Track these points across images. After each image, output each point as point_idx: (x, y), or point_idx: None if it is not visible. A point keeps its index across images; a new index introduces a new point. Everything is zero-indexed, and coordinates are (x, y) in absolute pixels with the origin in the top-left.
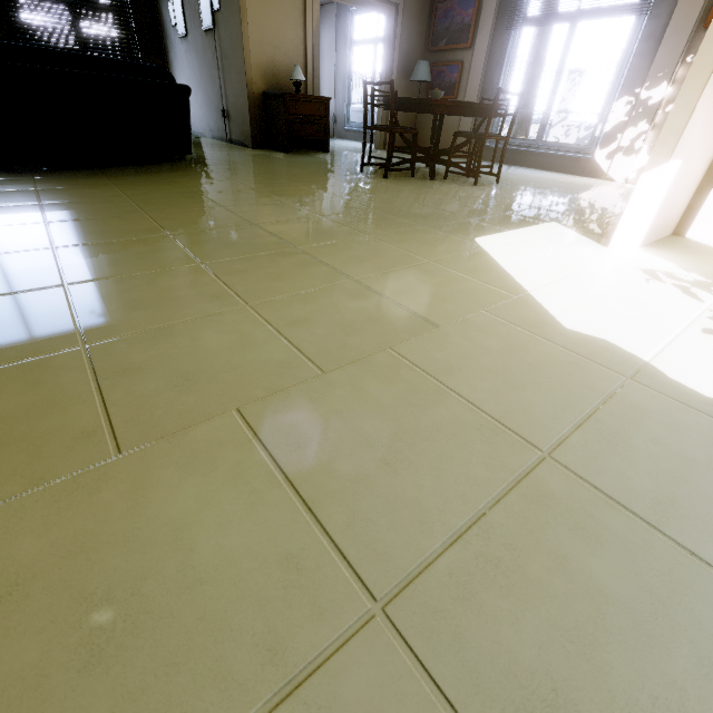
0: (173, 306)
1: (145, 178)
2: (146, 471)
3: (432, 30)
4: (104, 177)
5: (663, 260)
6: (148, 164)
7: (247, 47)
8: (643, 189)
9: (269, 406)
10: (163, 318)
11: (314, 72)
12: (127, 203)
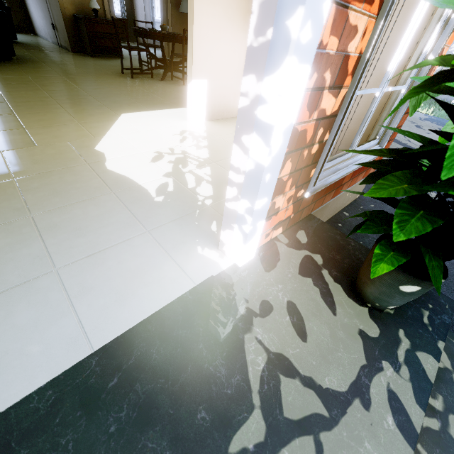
0: None
1: None
2: None
3: None
4: None
5: (205, 127)
6: None
7: None
8: (189, 93)
9: None
10: None
11: (110, 3)
12: None
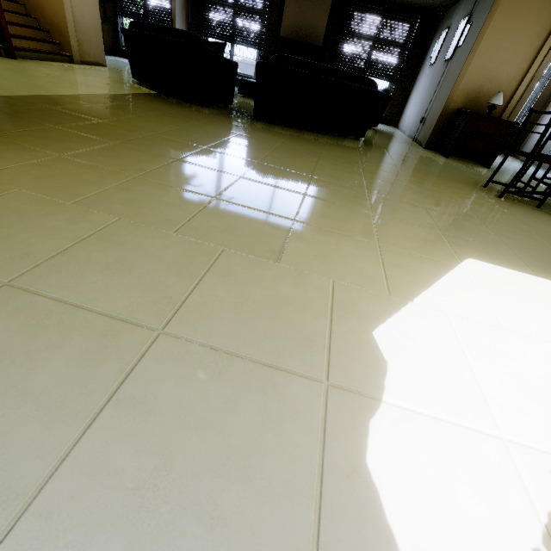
0: (189, 182)
1: (310, 140)
2: (65, 211)
3: None
4: (291, 133)
5: None
6: (329, 135)
7: (463, 74)
8: None
9: (129, 225)
10: (176, 183)
11: (520, 101)
12: (274, 145)
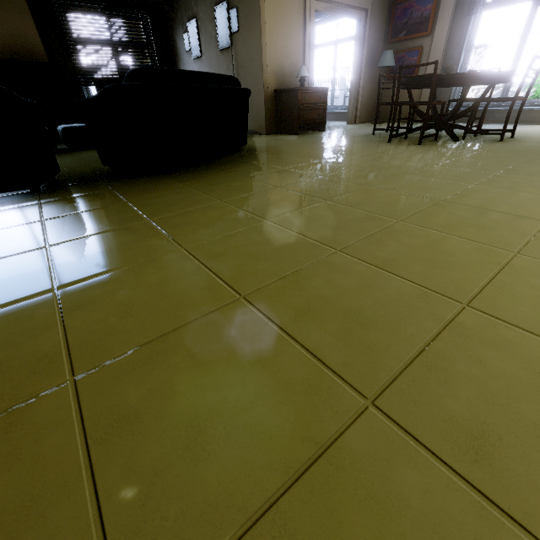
0: None
1: (249, 168)
2: None
3: (391, 26)
4: (218, 171)
5: None
6: (224, 155)
7: (265, 56)
8: None
9: None
10: None
11: (309, 70)
12: (288, 192)
